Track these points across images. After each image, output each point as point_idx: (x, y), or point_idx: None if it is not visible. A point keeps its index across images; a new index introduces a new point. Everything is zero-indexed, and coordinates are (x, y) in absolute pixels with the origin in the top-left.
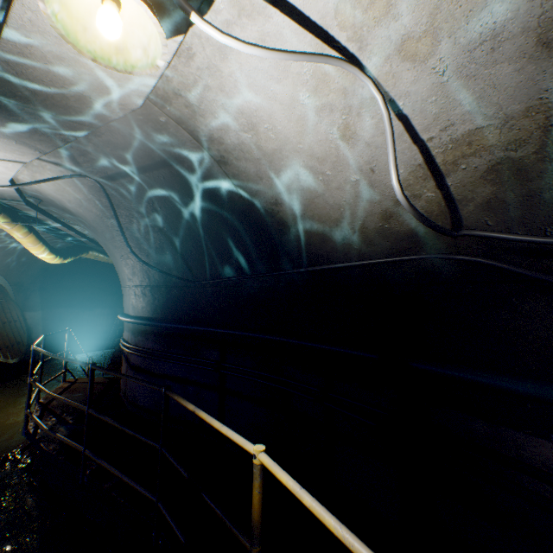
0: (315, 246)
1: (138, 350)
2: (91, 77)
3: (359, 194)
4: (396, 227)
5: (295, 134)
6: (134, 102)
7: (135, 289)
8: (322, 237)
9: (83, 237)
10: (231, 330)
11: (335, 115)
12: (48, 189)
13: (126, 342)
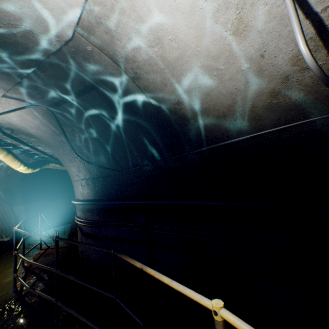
0: (211, 130)
1: (88, 222)
2: (29, 9)
3: (249, 80)
4: (284, 100)
5: (194, 39)
6: (66, 32)
7: (81, 182)
8: (217, 121)
9: (44, 154)
10: (151, 201)
11: (230, 12)
12: (15, 120)
13: (79, 218)
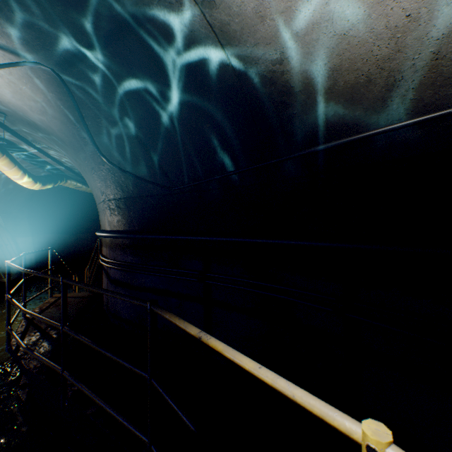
0: (336, 114)
1: (117, 264)
2: None
3: None
4: None
5: None
6: None
7: (109, 203)
8: (351, 96)
9: (59, 164)
10: (215, 237)
11: None
12: (5, 93)
13: (104, 257)
